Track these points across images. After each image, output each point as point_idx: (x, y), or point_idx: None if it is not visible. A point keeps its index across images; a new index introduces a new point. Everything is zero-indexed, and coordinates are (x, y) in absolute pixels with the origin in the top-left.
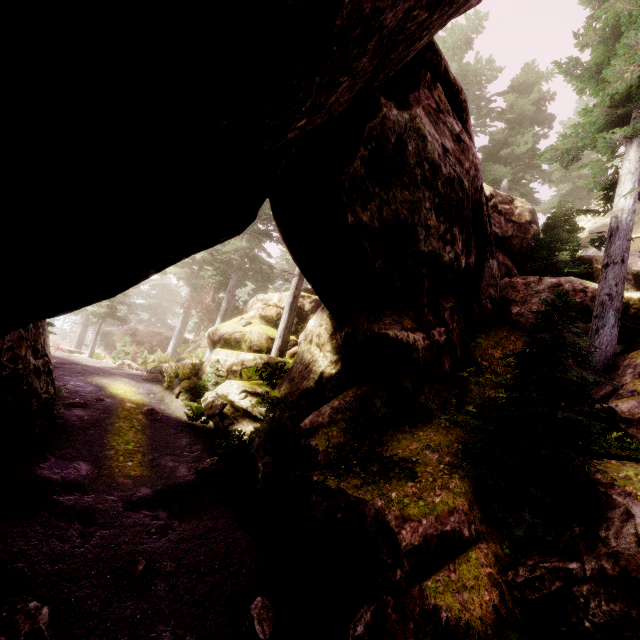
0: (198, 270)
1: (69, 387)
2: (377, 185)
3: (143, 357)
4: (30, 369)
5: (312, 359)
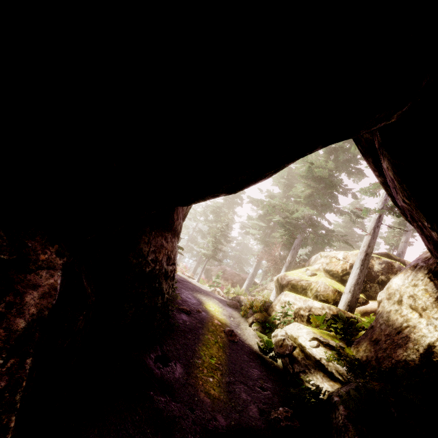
0: (270, 233)
1: (183, 296)
2: None
3: (227, 288)
4: (161, 271)
5: (406, 323)
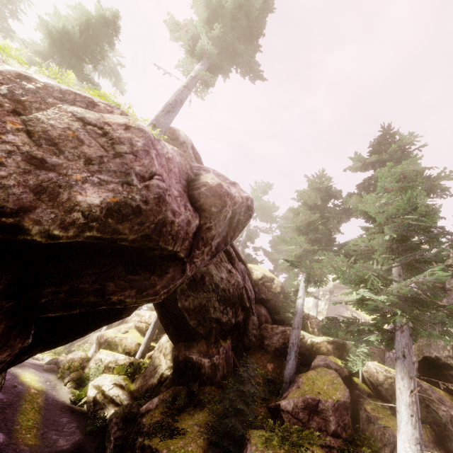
0: None
1: None
2: (192, 292)
3: None
4: None
5: (159, 363)
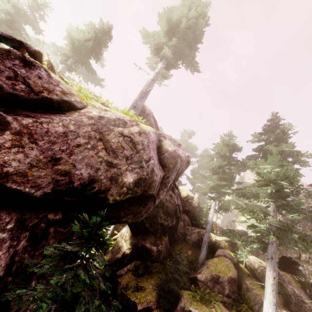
0: None
1: None
2: None
3: None
4: None
5: (122, 245)
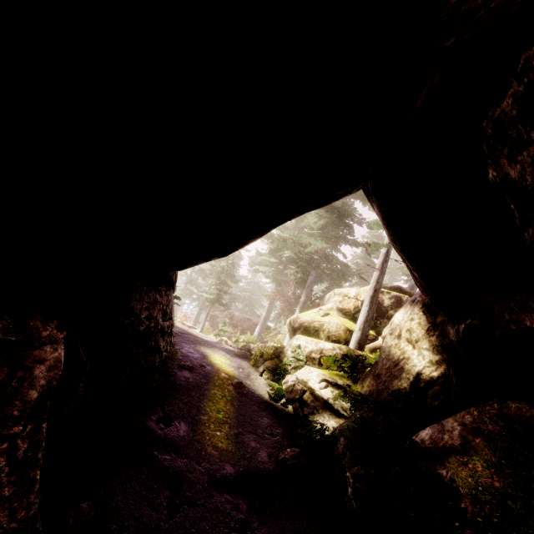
0: (282, 269)
1: (183, 351)
2: (533, 128)
3: (236, 336)
4: (157, 328)
5: (402, 356)
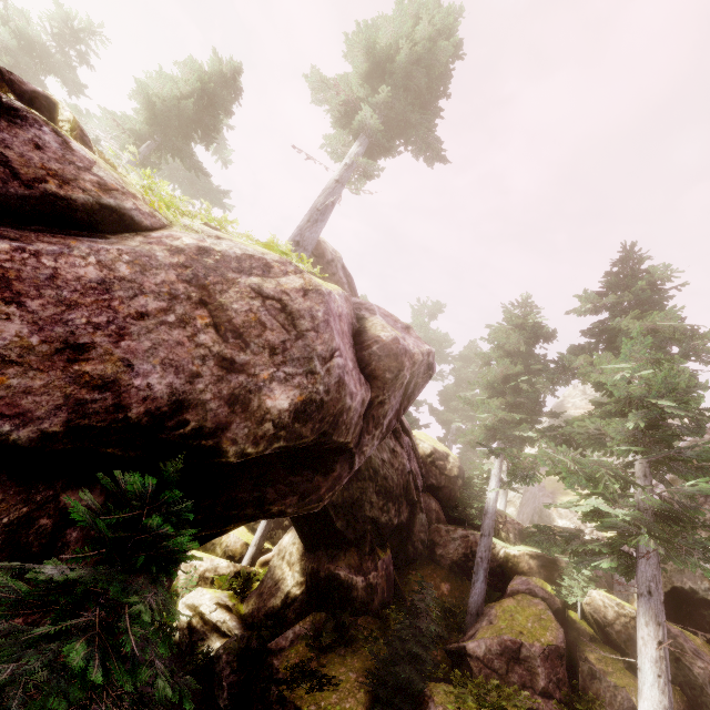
0: None
1: None
2: None
3: None
4: None
5: (282, 576)
